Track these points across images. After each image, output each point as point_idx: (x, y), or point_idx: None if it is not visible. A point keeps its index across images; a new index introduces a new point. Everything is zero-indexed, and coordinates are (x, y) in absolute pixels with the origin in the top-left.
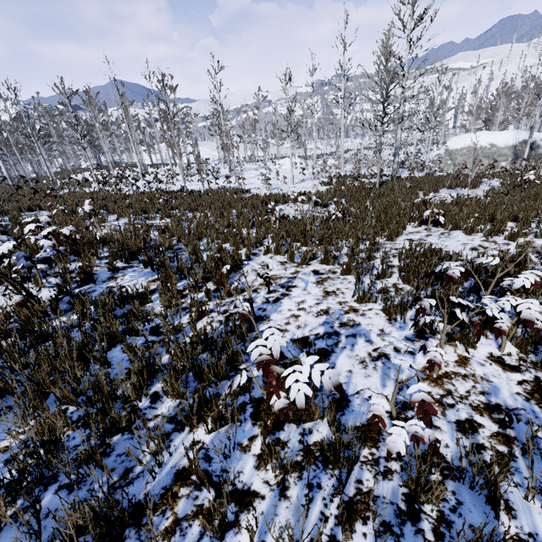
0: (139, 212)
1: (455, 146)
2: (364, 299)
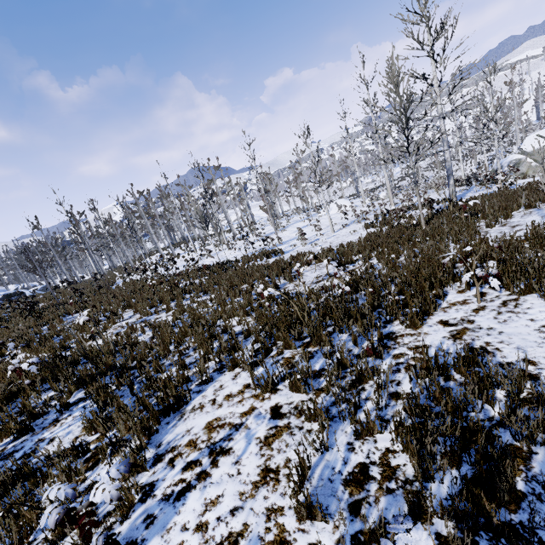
0: (154, 303)
1: (536, 144)
2: (303, 515)
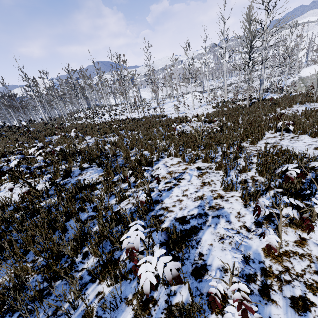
0: (102, 133)
1: (305, 74)
2: (228, 189)
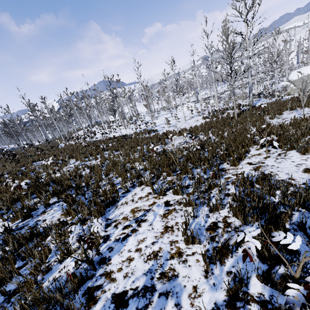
0: (87, 155)
1: (296, 76)
2: (189, 241)
